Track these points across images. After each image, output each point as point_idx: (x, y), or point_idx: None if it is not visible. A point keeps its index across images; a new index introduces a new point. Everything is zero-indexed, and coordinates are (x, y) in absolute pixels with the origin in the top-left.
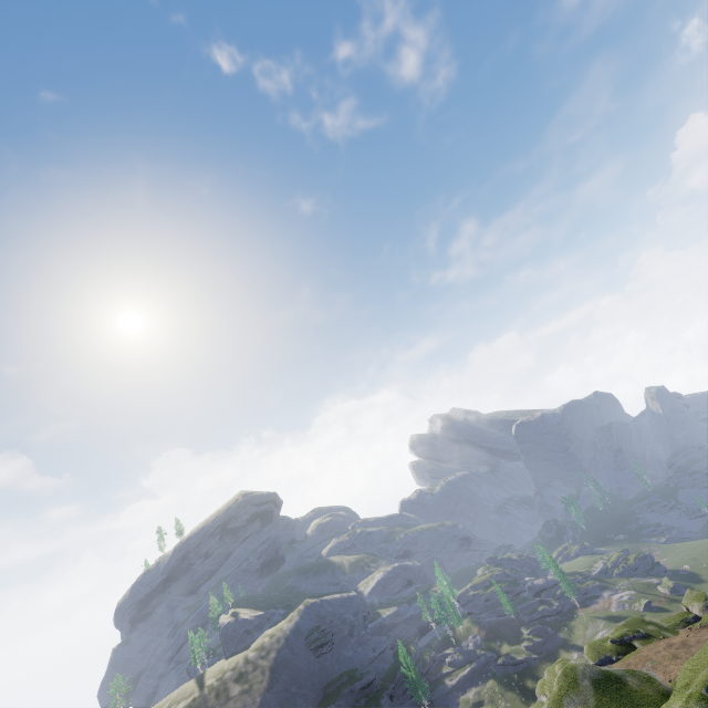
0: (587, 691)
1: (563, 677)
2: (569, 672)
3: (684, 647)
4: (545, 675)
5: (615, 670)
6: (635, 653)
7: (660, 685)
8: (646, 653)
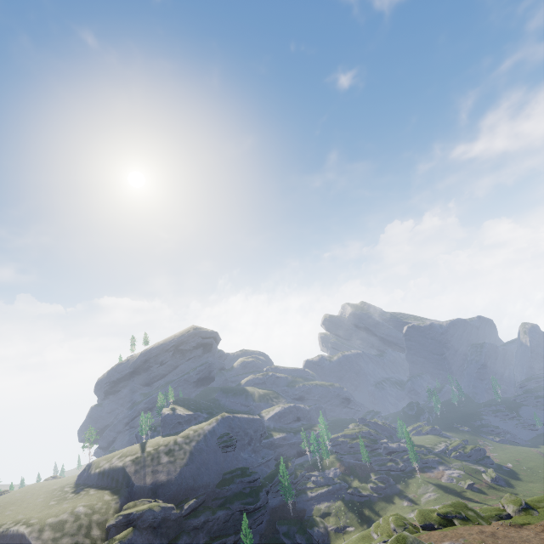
0: None
1: (395, 541)
2: (401, 539)
3: (492, 537)
4: (381, 521)
5: None
6: (453, 528)
7: None
8: (462, 531)
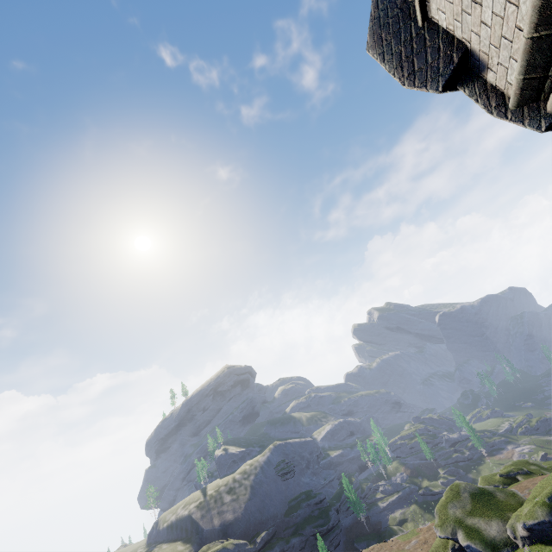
0: (466, 500)
1: (450, 491)
2: (454, 487)
3: None
4: None
5: (488, 488)
6: (517, 484)
7: (521, 498)
8: (526, 484)
